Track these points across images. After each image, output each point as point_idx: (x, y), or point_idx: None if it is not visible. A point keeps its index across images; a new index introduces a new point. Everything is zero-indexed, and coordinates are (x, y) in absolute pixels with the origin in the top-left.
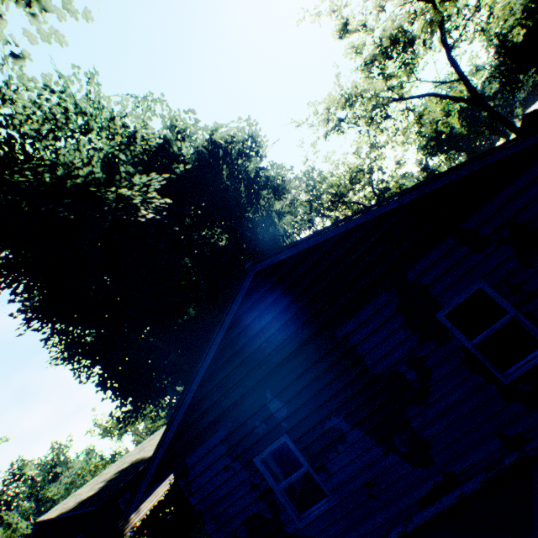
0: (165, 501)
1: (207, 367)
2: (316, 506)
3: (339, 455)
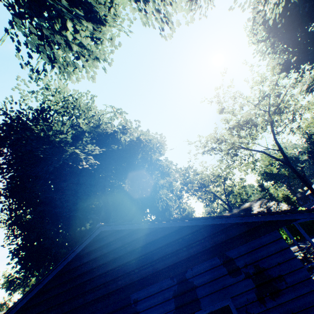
0: None
1: (45, 284)
2: None
3: None
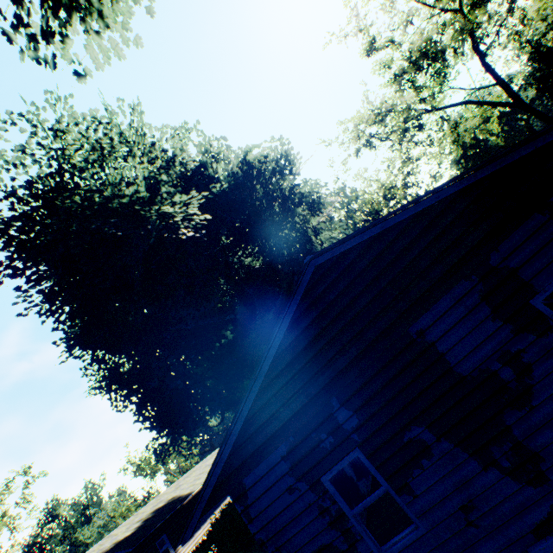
0: (207, 541)
1: (265, 373)
2: (400, 535)
3: (424, 472)
